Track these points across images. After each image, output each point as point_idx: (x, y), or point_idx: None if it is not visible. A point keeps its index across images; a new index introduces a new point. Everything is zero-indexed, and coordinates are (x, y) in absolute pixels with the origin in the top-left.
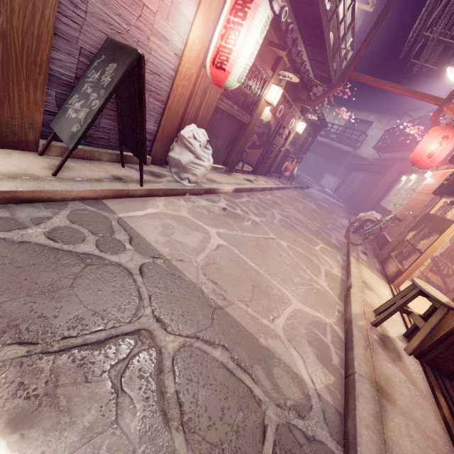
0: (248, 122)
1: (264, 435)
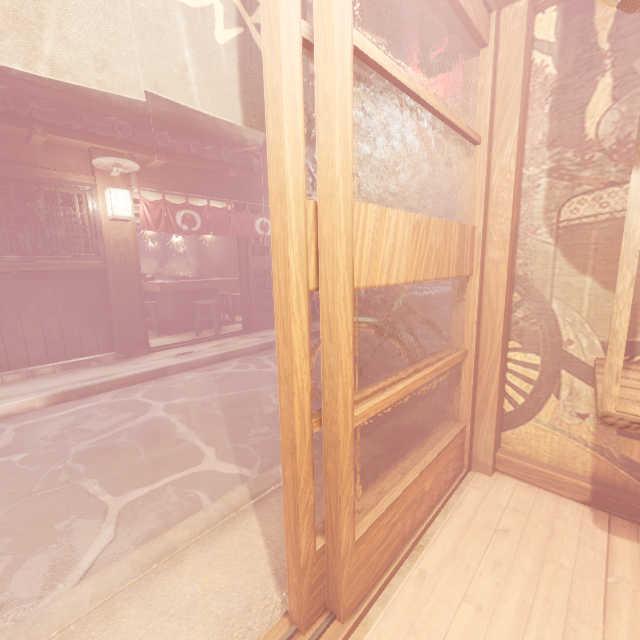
0: (103, 265)
1: None
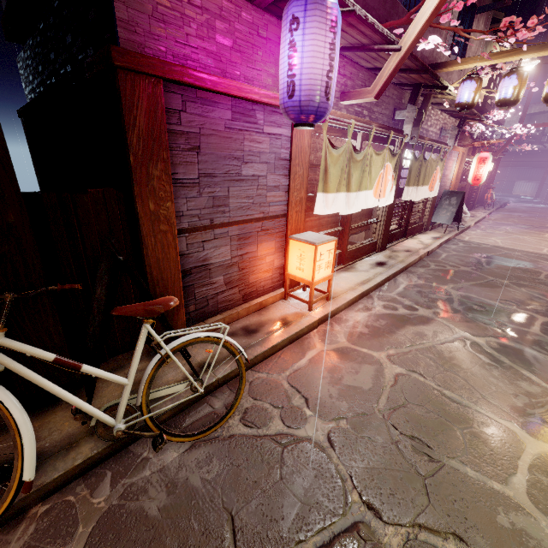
0: (464, 185)
1: None
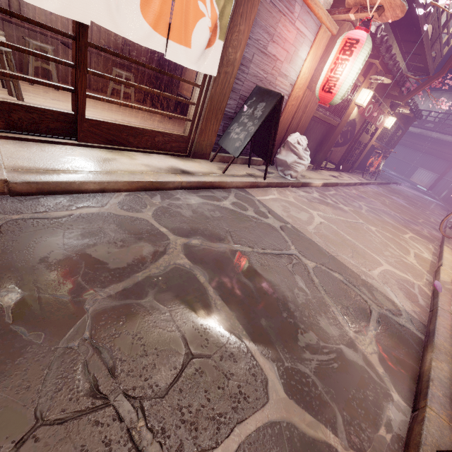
0: (337, 124)
1: (371, 312)
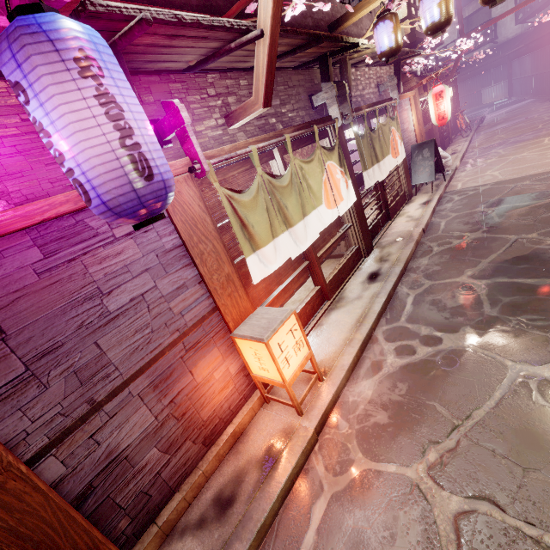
0: (431, 126)
1: None
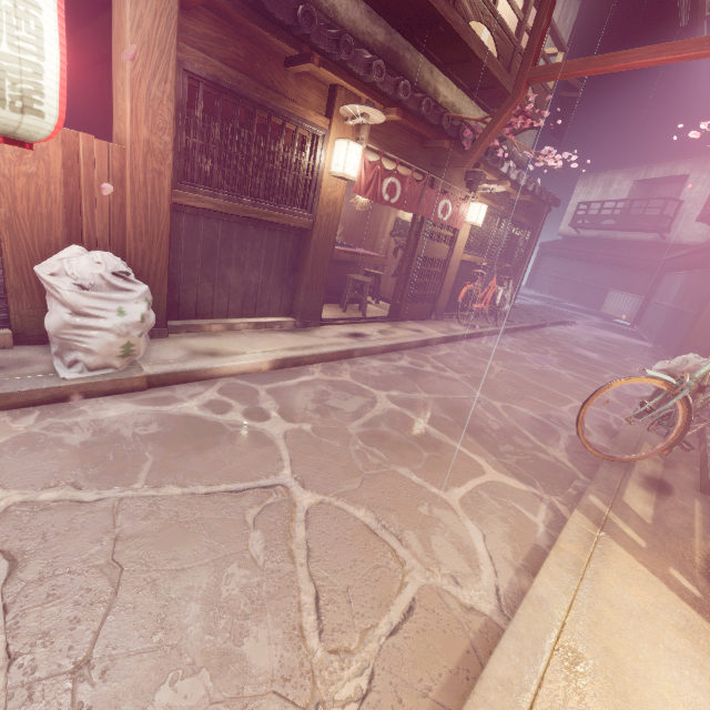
0: (310, 224)
1: None
